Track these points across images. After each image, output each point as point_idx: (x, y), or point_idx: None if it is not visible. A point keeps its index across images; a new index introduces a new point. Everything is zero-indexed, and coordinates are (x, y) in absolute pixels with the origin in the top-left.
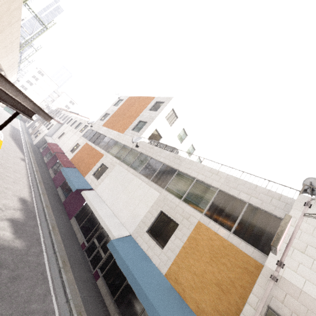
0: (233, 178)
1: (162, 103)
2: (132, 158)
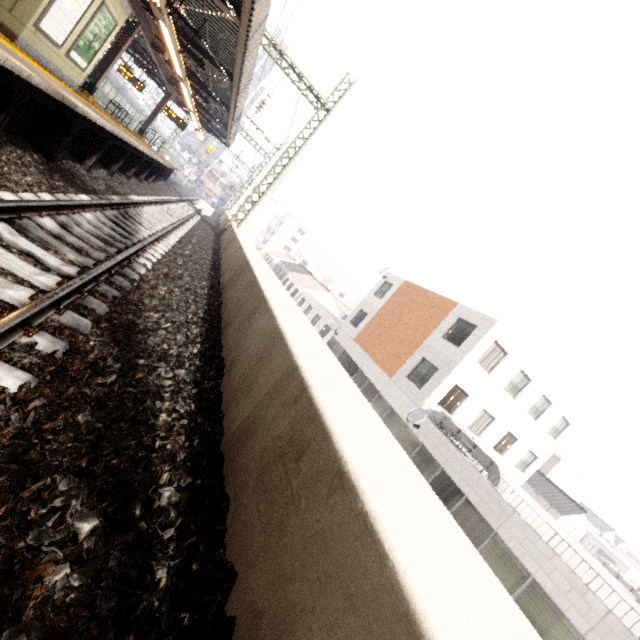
0: (622, 632)
1: (471, 327)
2: (405, 449)
